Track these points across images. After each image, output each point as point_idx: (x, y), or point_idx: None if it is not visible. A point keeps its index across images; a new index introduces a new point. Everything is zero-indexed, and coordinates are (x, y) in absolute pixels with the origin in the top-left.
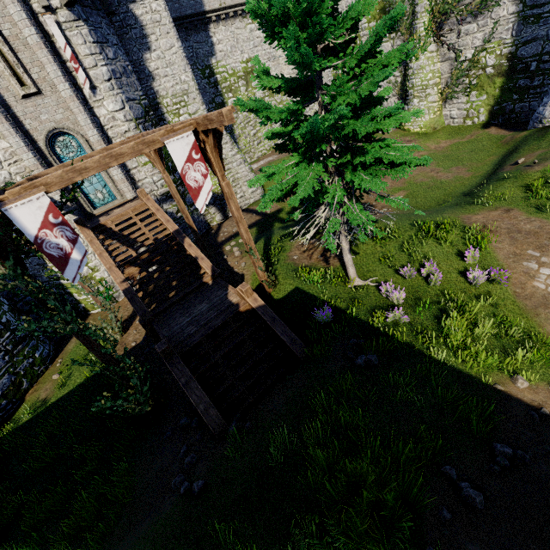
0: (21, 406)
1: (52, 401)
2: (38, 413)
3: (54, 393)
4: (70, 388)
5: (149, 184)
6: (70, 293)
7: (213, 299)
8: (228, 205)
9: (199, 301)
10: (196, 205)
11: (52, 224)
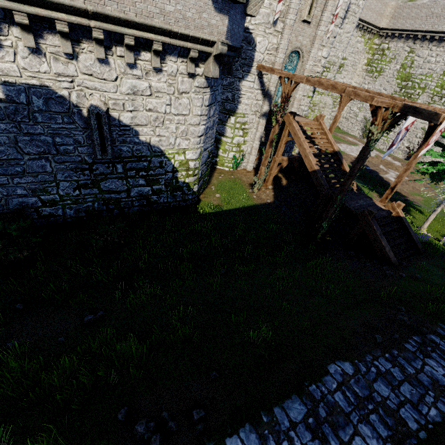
0: (200, 201)
1: (226, 209)
2: (219, 211)
3: (223, 204)
4: (235, 207)
5: (301, 110)
6: (218, 148)
7: (366, 201)
8: (411, 158)
9: (357, 198)
10: (420, 152)
11: (406, 128)
